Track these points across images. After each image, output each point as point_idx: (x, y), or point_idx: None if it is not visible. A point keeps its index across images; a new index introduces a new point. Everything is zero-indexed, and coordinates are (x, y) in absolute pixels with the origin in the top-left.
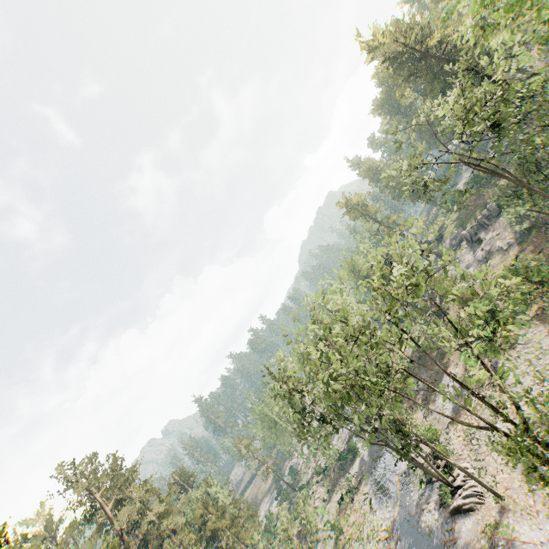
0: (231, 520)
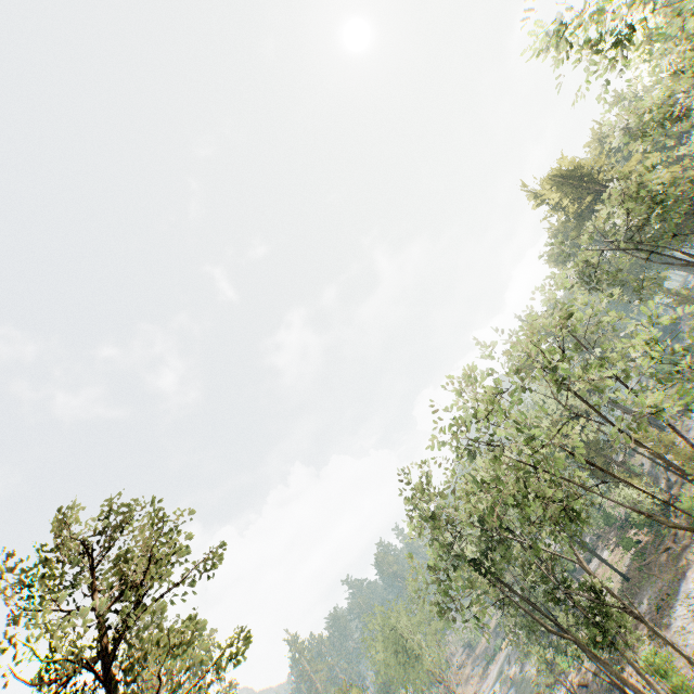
0: None
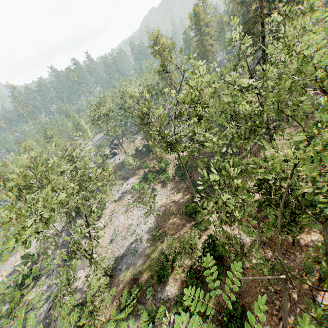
0: None
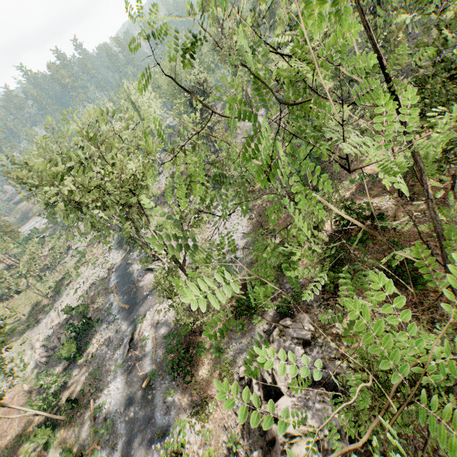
0: None
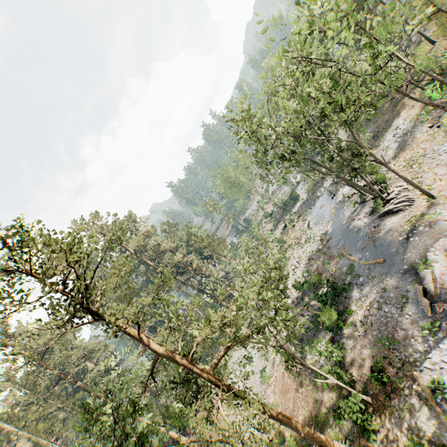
0: (208, 243)
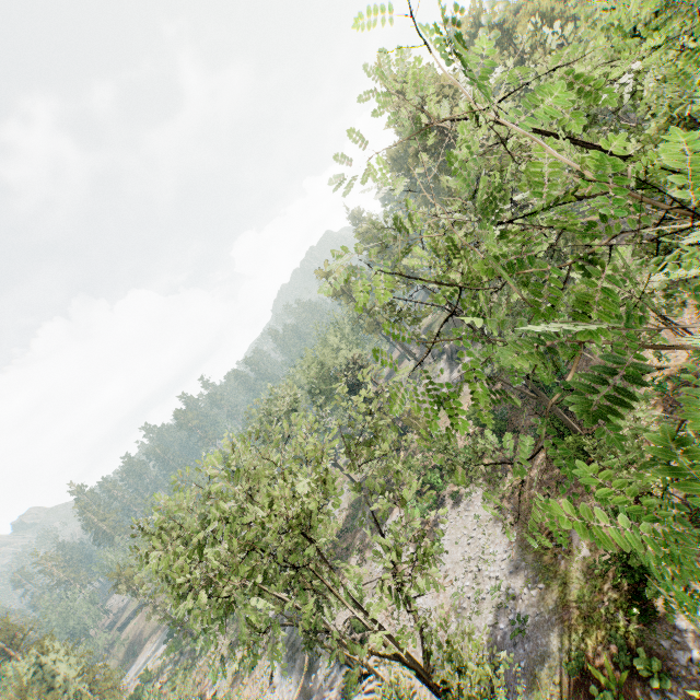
0: None
